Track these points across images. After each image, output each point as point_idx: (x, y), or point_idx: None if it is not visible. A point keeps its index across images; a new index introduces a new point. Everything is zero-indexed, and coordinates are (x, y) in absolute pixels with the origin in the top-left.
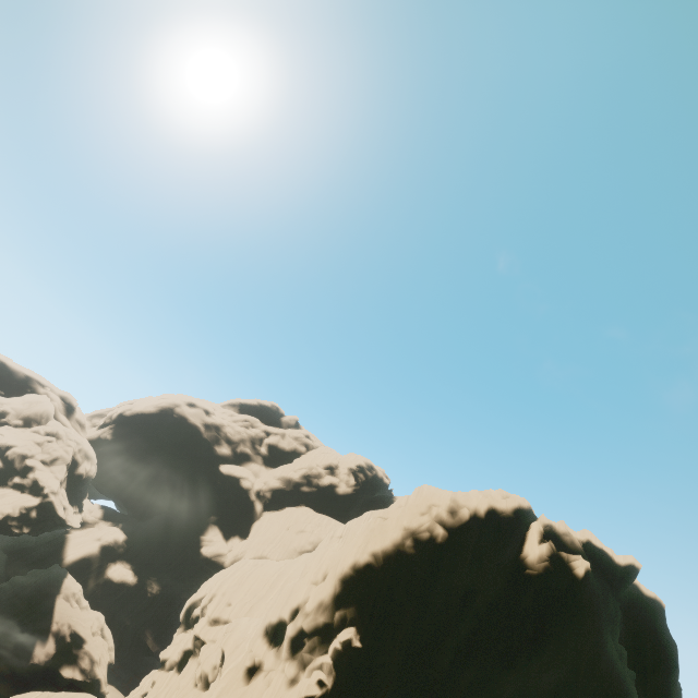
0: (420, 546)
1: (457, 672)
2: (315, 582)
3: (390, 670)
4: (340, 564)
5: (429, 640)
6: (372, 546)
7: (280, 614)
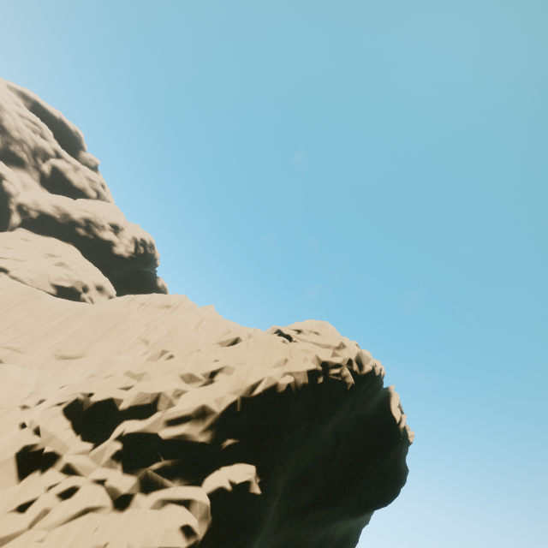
0: (327, 387)
1: (313, 511)
2: (189, 382)
3: (271, 515)
4: (252, 382)
5: (301, 479)
6: (295, 375)
7: (112, 401)
